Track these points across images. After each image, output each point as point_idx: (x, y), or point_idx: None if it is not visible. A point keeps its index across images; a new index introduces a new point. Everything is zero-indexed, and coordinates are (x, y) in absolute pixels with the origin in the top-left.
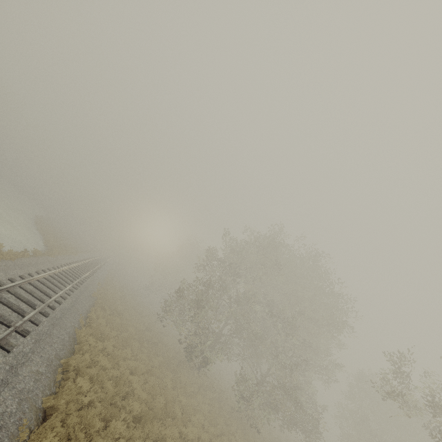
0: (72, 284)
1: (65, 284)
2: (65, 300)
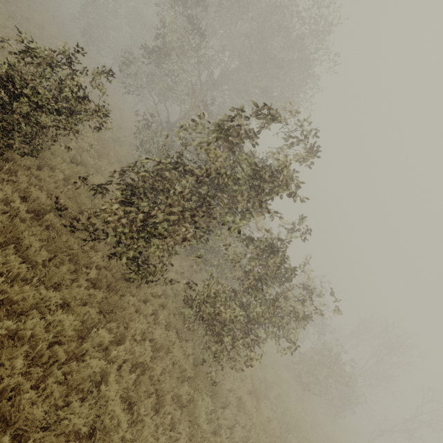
0: None
1: None
2: None
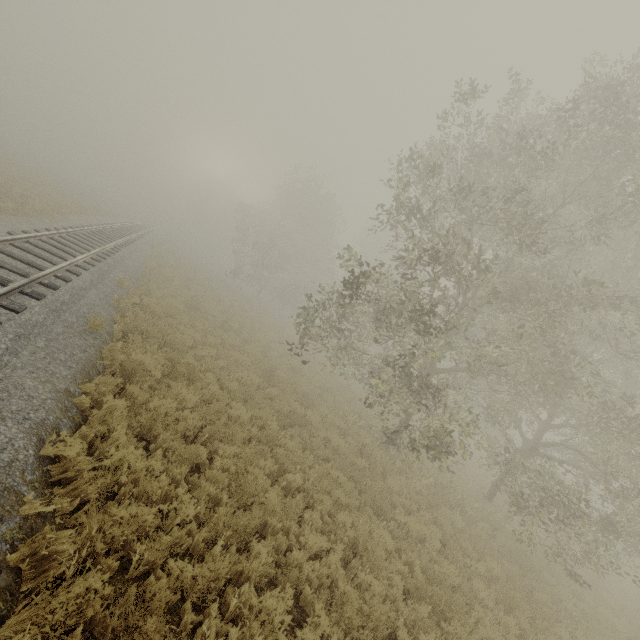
0: None
1: None
2: None
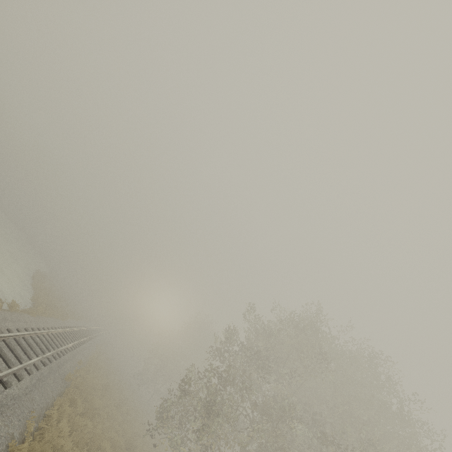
0: (42, 356)
1: (32, 356)
2: (20, 381)
